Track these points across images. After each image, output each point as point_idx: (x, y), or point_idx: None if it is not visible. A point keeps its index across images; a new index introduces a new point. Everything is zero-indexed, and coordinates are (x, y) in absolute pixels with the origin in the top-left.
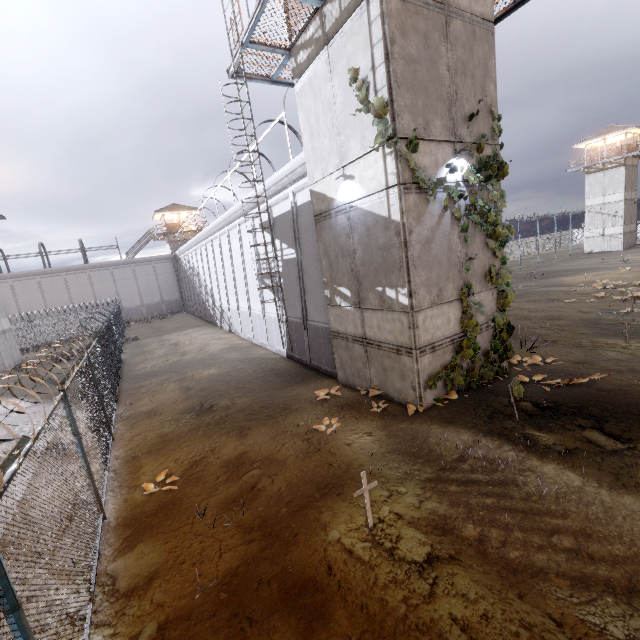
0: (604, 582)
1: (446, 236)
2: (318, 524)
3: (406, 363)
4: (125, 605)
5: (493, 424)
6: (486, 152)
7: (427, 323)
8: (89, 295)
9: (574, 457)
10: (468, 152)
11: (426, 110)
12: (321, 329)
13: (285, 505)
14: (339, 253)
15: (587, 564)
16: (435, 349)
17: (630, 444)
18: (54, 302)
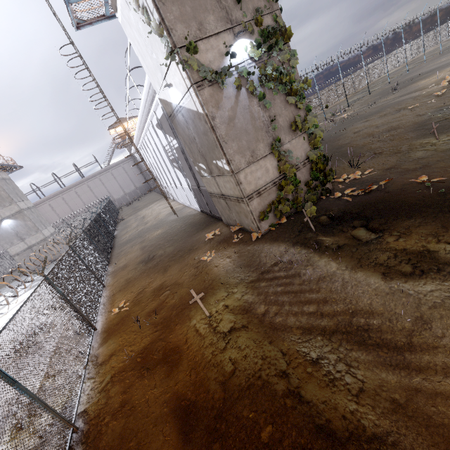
0: (321, 328)
1: (246, 109)
2: (188, 317)
3: (244, 208)
4: (100, 368)
5: (300, 236)
6: (267, 22)
7: (248, 178)
8: (93, 197)
9: (340, 251)
10: (245, 32)
11: (196, 12)
12: (207, 191)
13: (175, 309)
14: (189, 141)
15: (317, 319)
16: (261, 193)
17: (381, 234)
18: (75, 207)
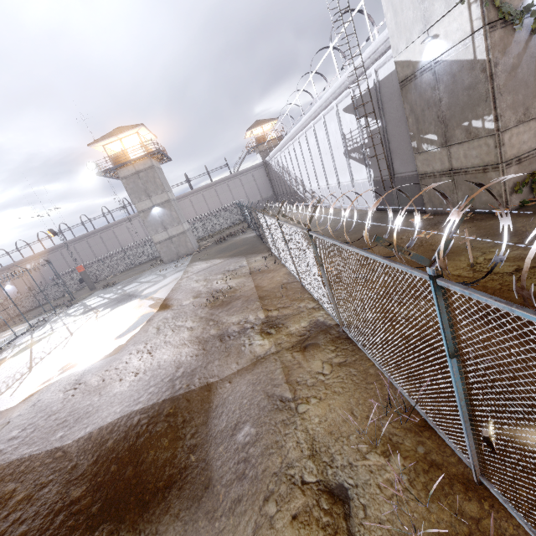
0: None
1: (533, 58)
2: None
3: (492, 177)
4: None
5: None
6: None
7: (513, 140)
8: (218, 203)
9: None
10: None
11: None
12: (408, 177)
13: None
14: (425, 107)
15: None
16: (521, 161)
17: None
18: (200, 212)
